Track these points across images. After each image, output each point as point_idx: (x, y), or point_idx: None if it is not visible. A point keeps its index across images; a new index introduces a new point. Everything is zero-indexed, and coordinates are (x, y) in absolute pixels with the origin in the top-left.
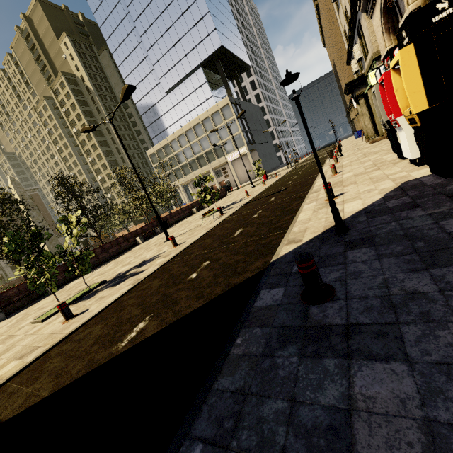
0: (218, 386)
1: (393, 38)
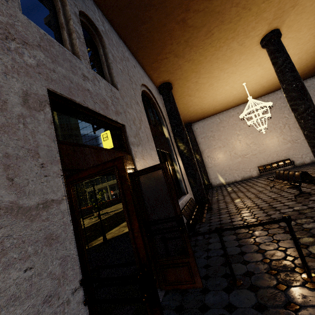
0: None
1: None
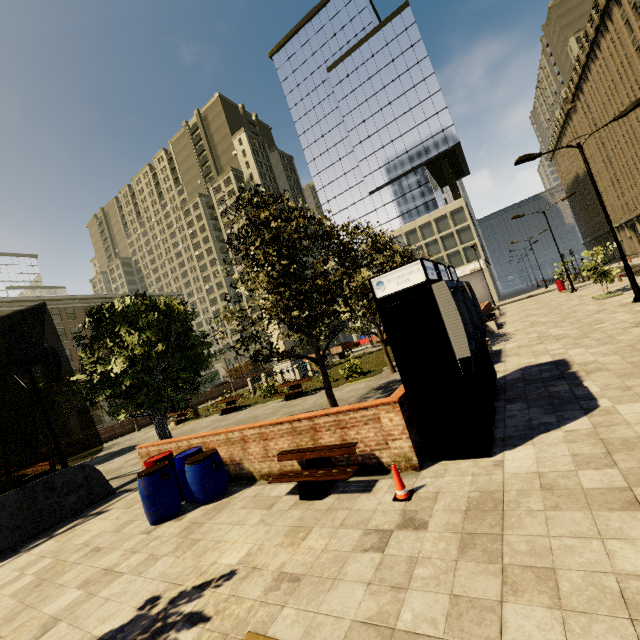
0: None
1: None
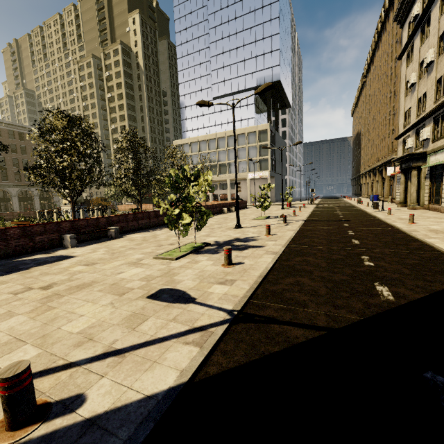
0: None
1: None
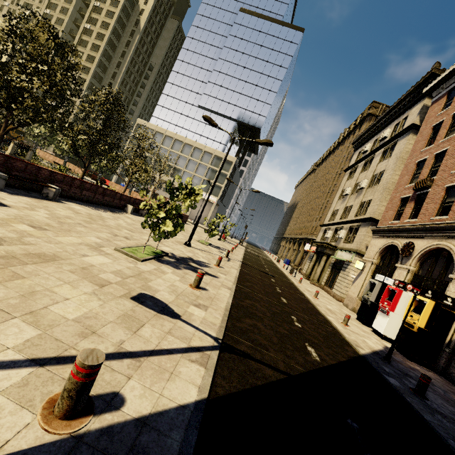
0: (427, 418)
1: (379, 258)
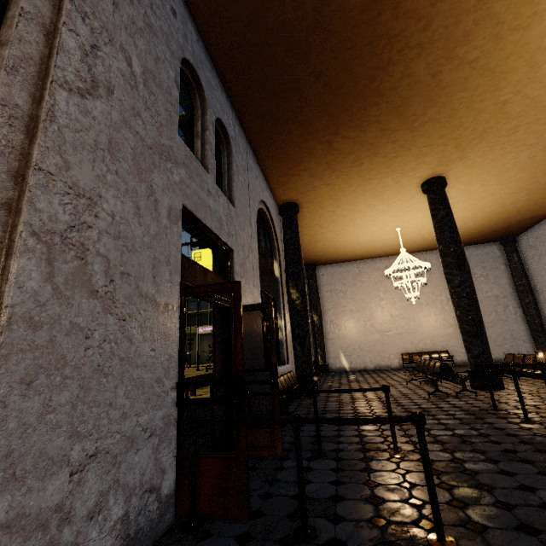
0: None
1: None
